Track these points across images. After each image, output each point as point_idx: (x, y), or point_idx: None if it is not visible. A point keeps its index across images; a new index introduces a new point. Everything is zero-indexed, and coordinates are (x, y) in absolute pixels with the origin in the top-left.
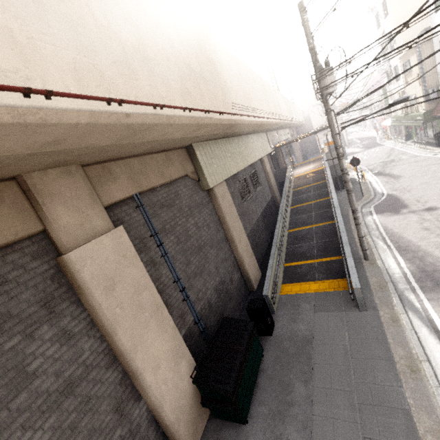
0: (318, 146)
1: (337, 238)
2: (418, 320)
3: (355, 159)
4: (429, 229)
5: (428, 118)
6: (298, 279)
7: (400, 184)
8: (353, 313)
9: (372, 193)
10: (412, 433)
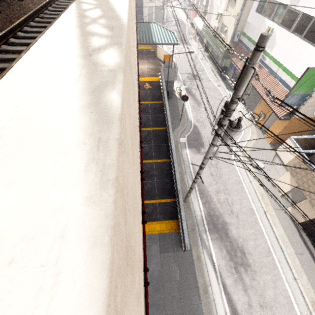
0: (143, 10)
1: (170, 180)
2: (207, 255)
3: (186, 96)
4: (213, 176)
5: (226, 55)
6: (146, 219)
7: (201, 115)
8: (180, 253)
9: (186, 120)
10: None
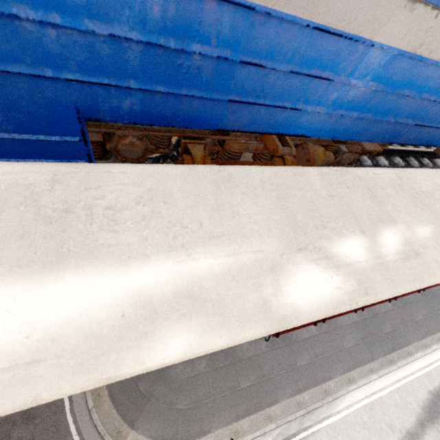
0: None
1: None
2: None
3: None
4: None
5: None
6: None
7: None
8: None
9: None
10: (437, 331)
